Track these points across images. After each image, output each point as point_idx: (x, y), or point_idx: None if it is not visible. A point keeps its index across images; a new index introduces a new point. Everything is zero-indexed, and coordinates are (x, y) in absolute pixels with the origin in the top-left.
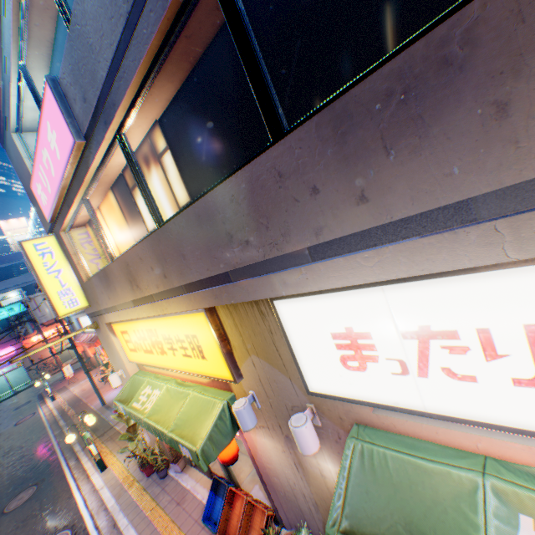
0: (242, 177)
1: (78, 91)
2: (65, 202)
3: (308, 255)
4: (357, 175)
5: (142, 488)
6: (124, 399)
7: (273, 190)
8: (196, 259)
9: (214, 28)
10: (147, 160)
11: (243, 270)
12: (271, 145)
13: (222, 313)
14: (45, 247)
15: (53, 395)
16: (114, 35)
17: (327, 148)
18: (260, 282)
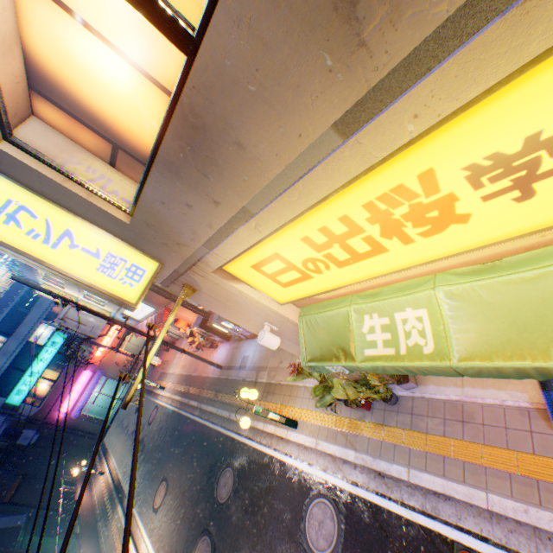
0: None
1: None
2: None
3: None
4: None
5: (377, 425)
6: (321, 356)
7: None
8: None
9: None
10: None
11: None
12: None
13: None
14: (1, 205)
15: (161, 386)
16: None
17: None
18: None
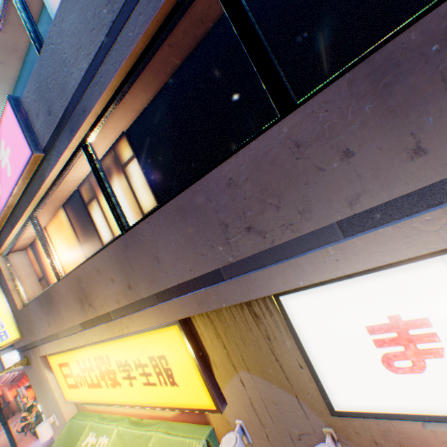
0: (245, 156)
1: (43, 106)
2: (8, 222)
3: (337, 230)
4: (408, 126)
5: None
6: None
7: (287, 163)
8: (175, 260)
9: (195, 40)
10: (109, 170)
11: (241, 263)
12: (278, 120)
13: (200, 323)
14: None
15: None
16: (93, 45)
17: (363, 104)
18: (265, 275)
